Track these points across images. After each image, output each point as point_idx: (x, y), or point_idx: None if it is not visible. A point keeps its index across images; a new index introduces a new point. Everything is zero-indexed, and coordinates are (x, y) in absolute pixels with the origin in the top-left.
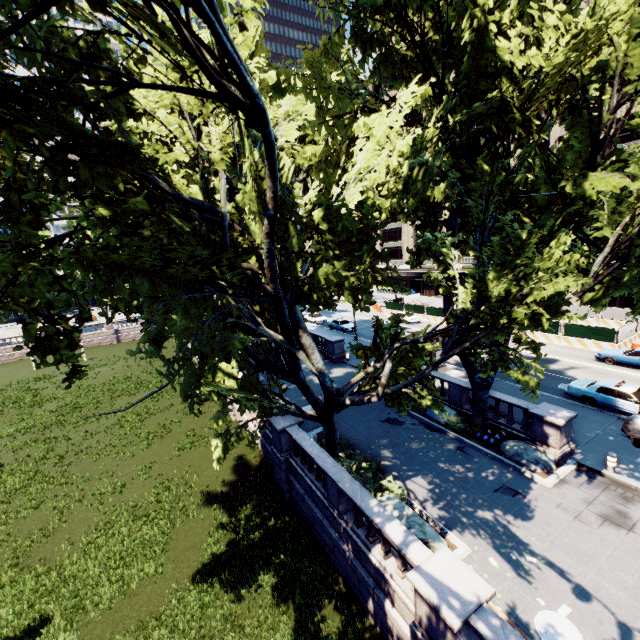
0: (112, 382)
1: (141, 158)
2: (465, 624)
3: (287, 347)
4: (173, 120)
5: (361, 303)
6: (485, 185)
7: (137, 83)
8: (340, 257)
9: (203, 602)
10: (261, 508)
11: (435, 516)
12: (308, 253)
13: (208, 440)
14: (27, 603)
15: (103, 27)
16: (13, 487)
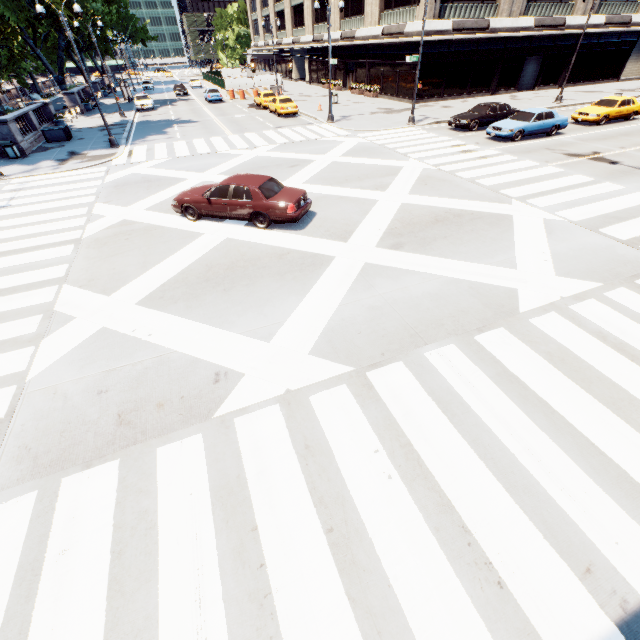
0: None
1: None
2: None
3: None
4: None
5: None
6: None
7: None
8: None
9: None
10: None
11: None
12: None
13: None
14: None
15: None
16: None
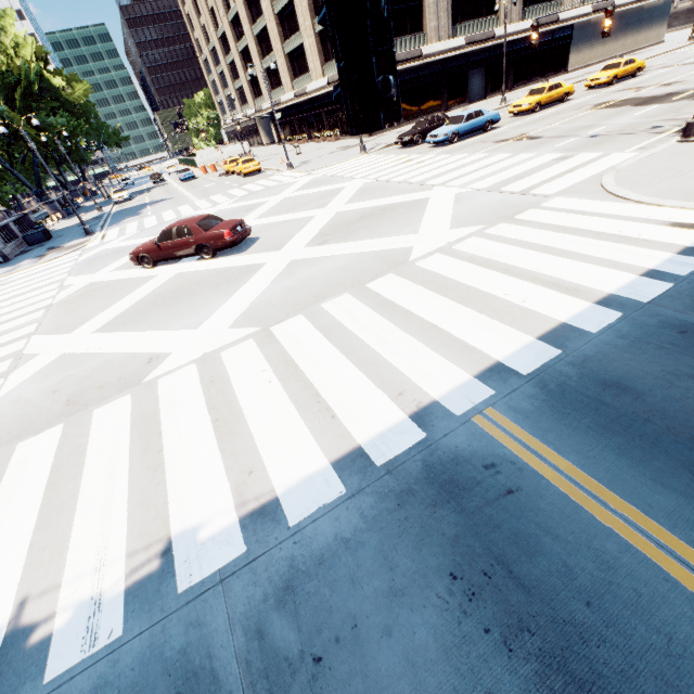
0: None
1: None
2: None
3: None
4: None
5: None
6: None
7: None
8: None
9: None
10: None
11: None
12: None
13: None
14: None
15: None
16: None
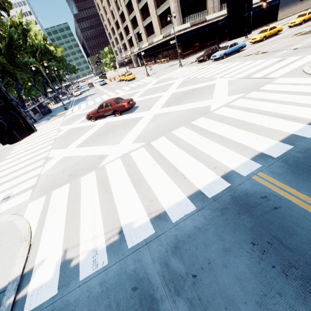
0: None
1: None
2: None
3: None
4: None
5: None
6: None
7: None
8: None
9: None
10: None
11: None
12: None
13: None
14: None
15: None
16: None
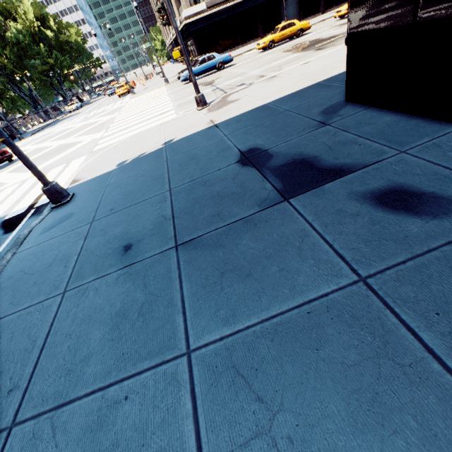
0: None
1: None
2: None
3: None
4: None
5: None
6: None
7: None
8: None
9: None
10: None
11: None
12: None
13: None
14: None
15: None
16: None
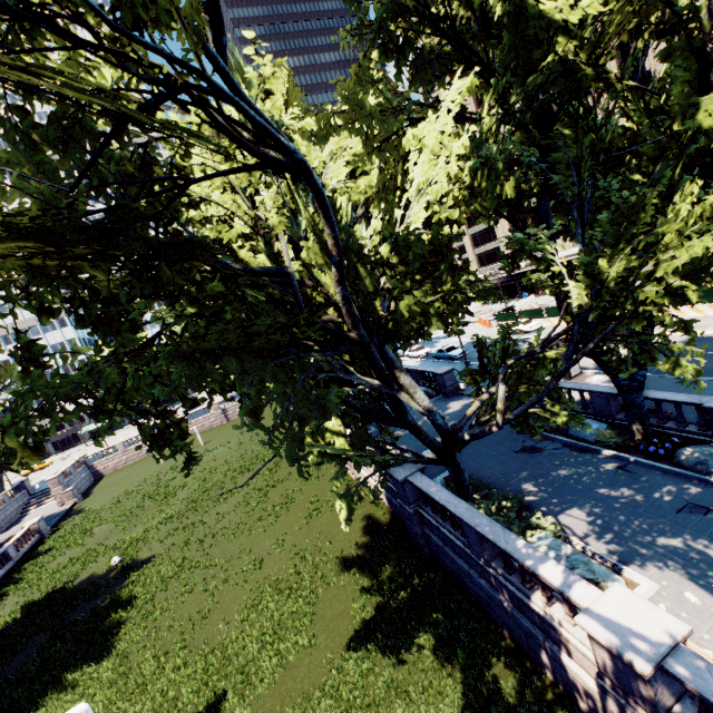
0: (230, 461)
1: (205, 247)
2: (660, 670)
3: (386, 391)
4: (226, 196)
5: (453, 327)
6: (572, 154)
7: (187, 180)
8: (421, 283)
9: (362, 670)
10: (401, 567)
11: (603, 551)
12: (384, 289)
13: (332, 504)
14: (201, 682)
15: (149, 141)
16: (167, 575)
